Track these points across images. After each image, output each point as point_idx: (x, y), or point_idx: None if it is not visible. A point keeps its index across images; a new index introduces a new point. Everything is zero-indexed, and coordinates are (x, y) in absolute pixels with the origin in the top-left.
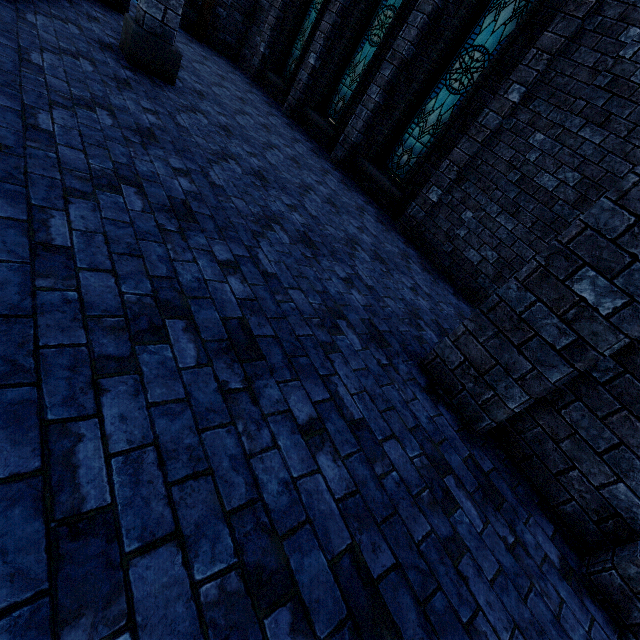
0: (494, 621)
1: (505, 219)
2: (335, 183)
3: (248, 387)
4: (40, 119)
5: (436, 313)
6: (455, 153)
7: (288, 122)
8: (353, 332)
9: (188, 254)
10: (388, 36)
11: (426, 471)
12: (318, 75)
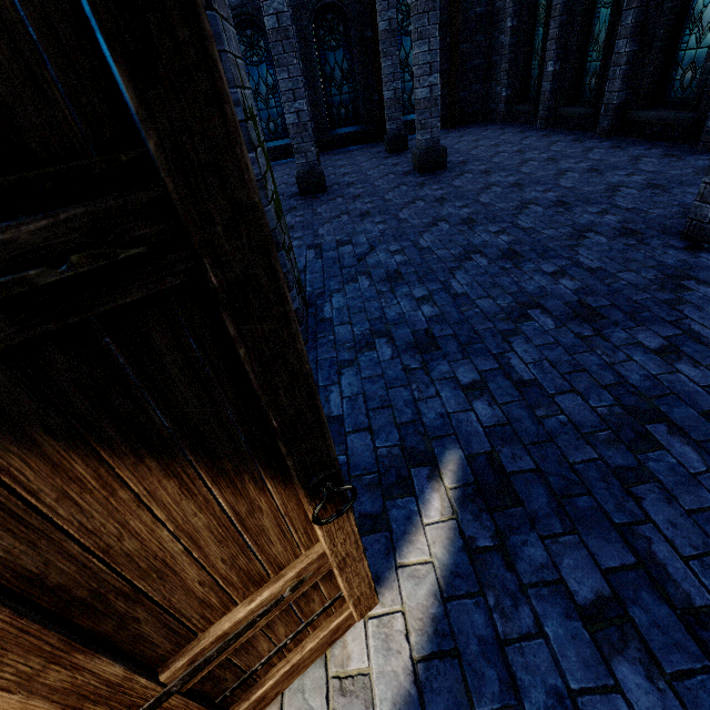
0: (703, 322)
1: None
2: (601, 153)
3: (515, 266)
4: (400, 216)
5: None
6: None
7: (543, 133)
8: (600, 236)
9: (475, 235)
10: None
11: (659, 280)
12: (561, 74)
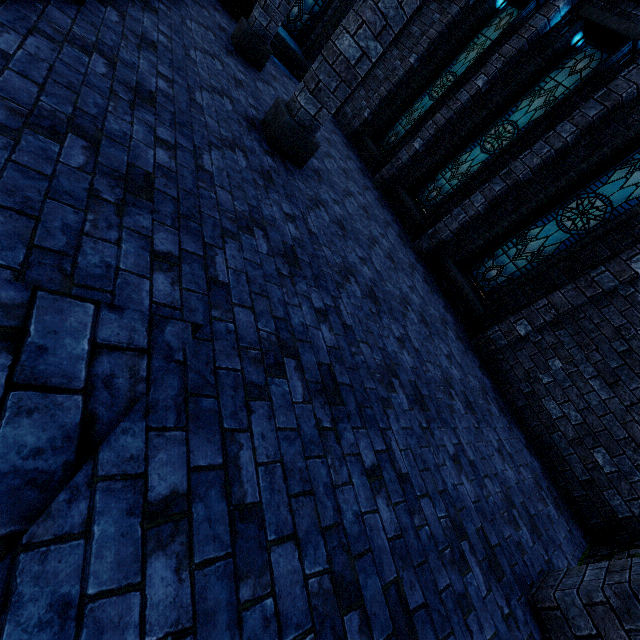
0: None
1: (599, 385)
2: (421, 284)
3: None
4: (218, 265)
5: (521, 488)
6: (556, 296)
7: (378, 196)
8: (475, 560)
9: (344, 468)
10: (505, 151)
11: None
12: (419, 159)
